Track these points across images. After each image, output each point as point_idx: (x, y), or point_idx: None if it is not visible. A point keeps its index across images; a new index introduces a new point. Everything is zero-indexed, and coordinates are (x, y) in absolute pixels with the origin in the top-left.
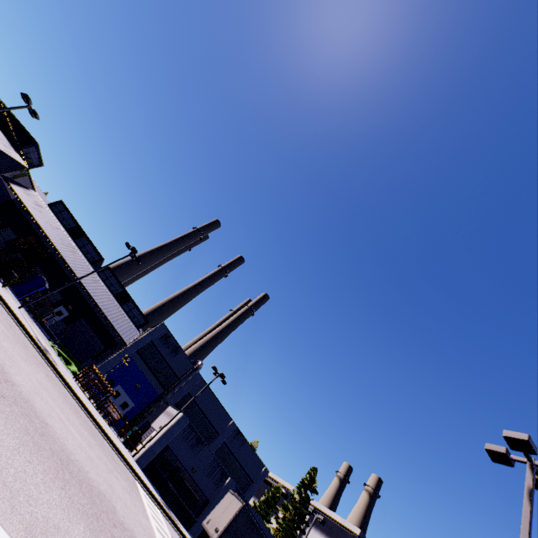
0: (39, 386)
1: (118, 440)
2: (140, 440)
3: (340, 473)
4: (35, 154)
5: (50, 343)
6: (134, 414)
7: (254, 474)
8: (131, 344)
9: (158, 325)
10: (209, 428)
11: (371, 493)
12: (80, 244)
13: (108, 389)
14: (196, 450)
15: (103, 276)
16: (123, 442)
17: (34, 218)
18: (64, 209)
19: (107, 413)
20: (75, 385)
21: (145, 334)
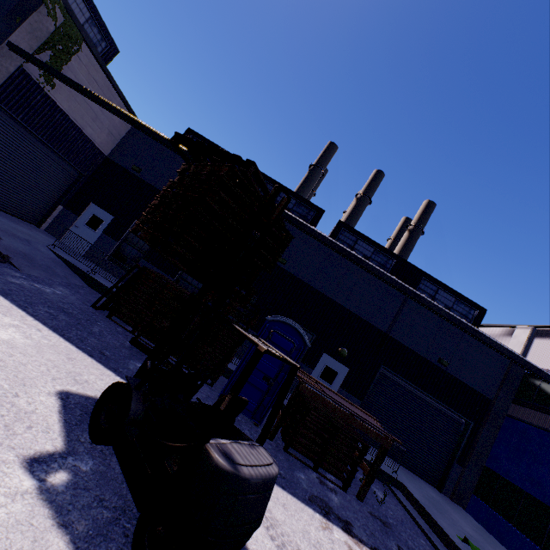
0: None
1: None
2: None
3: None
4: None
5: None
6: None
7: None
8: None
9: None
10: None
11: None
12: None
13: None
14: None
15: None
16: None
17: (154, 136)
18: None
19: None
20: None
21: None
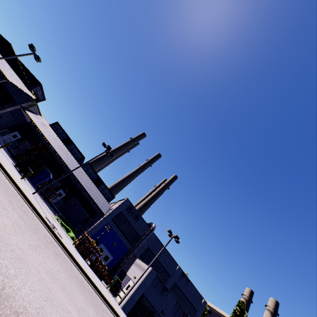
0: (49, 280)
1: (108, 292)
2: (123, 290)
3: (245, 296)
4: (40, 92)
5: (55, 217)
6: (113, 264)
7: (196, 305)
8: (108, 214)
9: (124, 200)
10: (163, 272)
11: (272, 312)
12: (70, 148)
13: (97, 251)
14: (163, 296)
15: (85, 169)
16: (109, 289)
17: (41, 132)
18: (59, 127)
19: (97, 269)
20: (75, 252)
21: (116, 207)
